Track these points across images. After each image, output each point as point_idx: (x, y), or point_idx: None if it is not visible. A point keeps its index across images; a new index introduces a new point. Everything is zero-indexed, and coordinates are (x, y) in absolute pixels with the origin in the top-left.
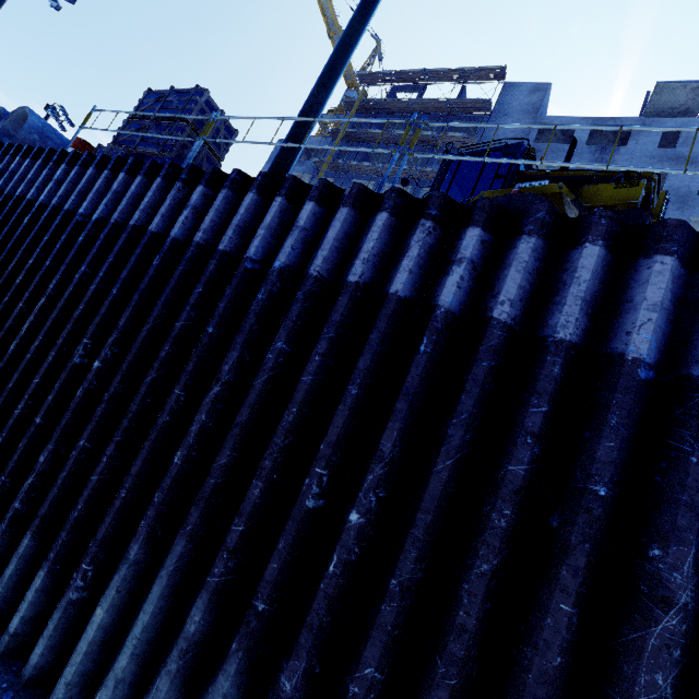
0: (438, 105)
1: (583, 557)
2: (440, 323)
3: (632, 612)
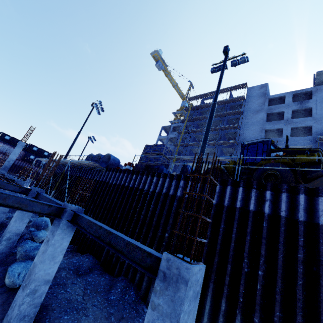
0: (222, 102)
1: None
2: (267, 218)
3: None
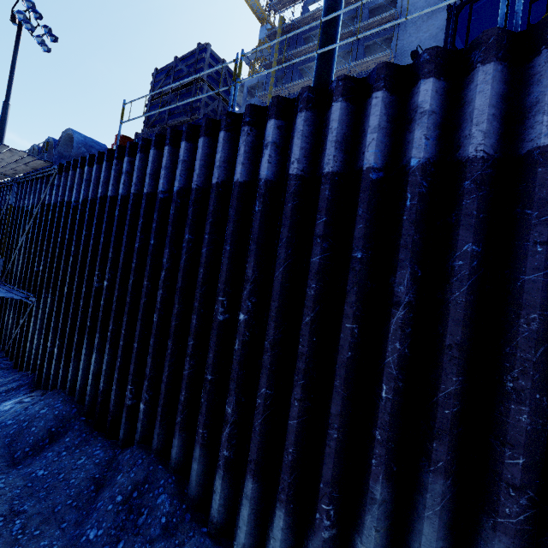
0: None
1: None
2: None
3: None
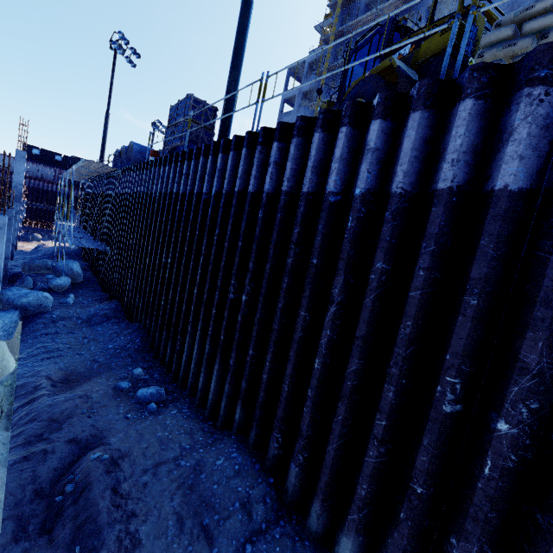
0: None
1: (308, 292)
2: (264, 201)
3: (326, 310)
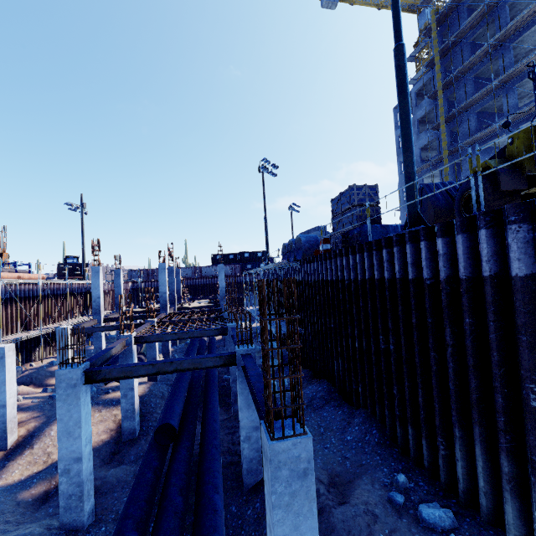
0: None
1: None
2: None
3: None
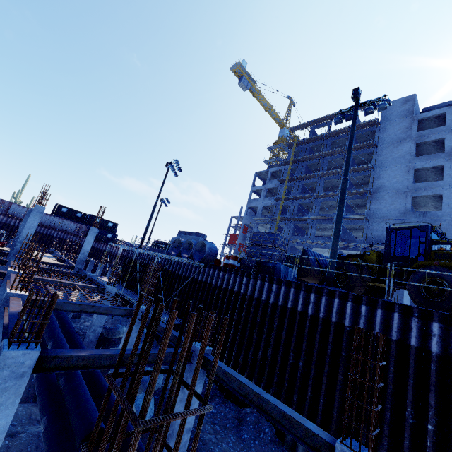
0: (343, 130)
1: None
2: (435, 358)
3: None
